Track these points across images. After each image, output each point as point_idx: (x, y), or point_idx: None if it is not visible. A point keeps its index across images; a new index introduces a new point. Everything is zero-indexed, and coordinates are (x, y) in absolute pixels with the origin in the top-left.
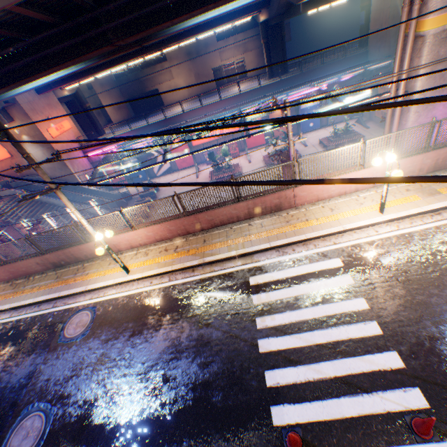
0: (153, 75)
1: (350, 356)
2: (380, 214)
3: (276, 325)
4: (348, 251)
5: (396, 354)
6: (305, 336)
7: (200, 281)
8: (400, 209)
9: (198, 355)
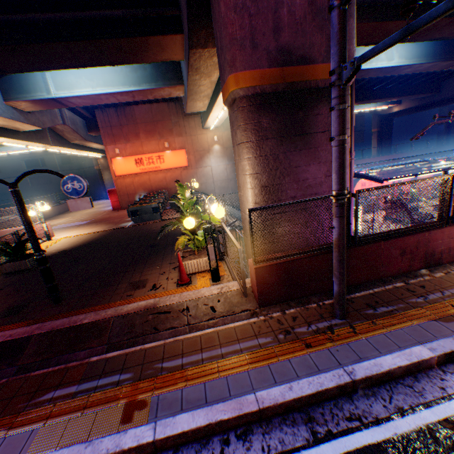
0: None
1: None
2: None
3: None
4: None
5: None
6: None
7: None
8: None
9: None
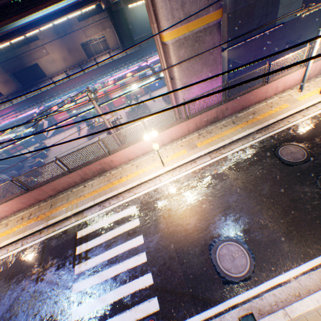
0: (30, 52)
1: (125, 283)
2: (163, 167)
3: (87, 269)
4: (142, 199)
5: (151, 274)
6: (103, 273)
7: (44, 242)
8: (174, 162)
9: (30, 308)
